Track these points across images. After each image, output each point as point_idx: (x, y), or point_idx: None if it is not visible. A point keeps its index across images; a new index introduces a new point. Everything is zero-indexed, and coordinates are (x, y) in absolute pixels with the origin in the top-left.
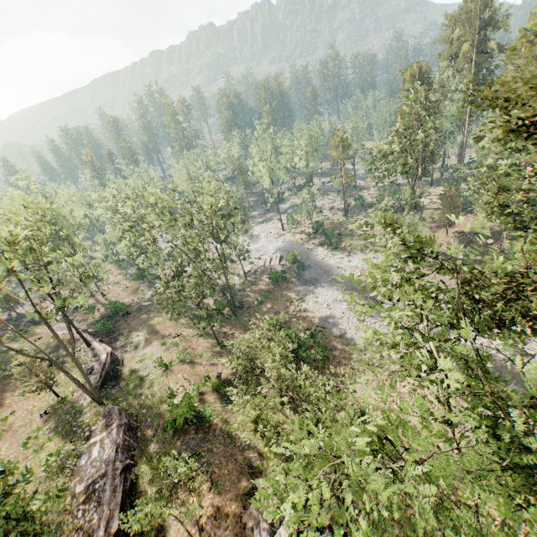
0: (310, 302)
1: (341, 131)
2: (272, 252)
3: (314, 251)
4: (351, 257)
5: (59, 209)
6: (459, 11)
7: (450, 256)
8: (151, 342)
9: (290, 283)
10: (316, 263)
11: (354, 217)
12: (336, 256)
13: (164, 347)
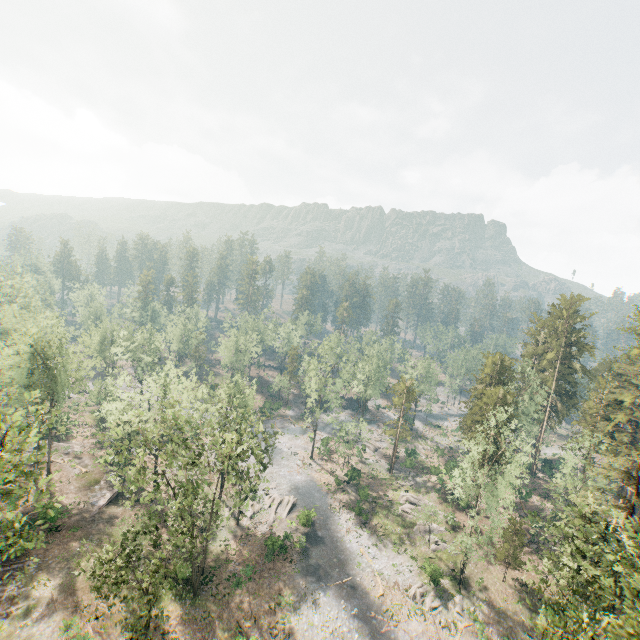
0: (303, 617)
1: (410, 380)
2: (286, 488)
3: (336, 514)
4: (379, 549)
5: (67, 364)
6: (547, 322)
7: (505, 619)
8: (53, 611)
9: (289, 561)
10: (333, 538)
11: (399, 481)
12: (360, 537)
13: (65, 635)
